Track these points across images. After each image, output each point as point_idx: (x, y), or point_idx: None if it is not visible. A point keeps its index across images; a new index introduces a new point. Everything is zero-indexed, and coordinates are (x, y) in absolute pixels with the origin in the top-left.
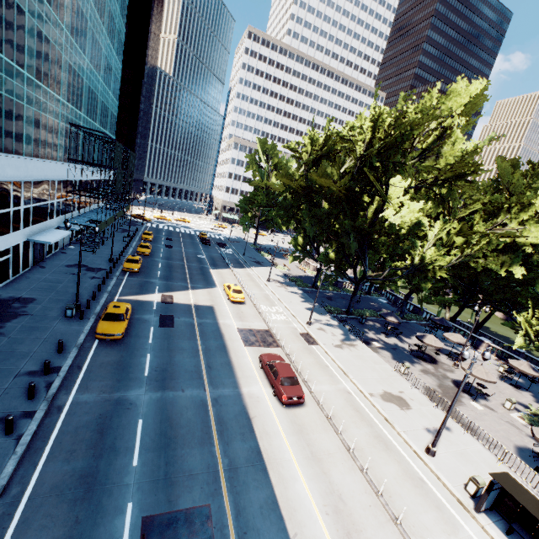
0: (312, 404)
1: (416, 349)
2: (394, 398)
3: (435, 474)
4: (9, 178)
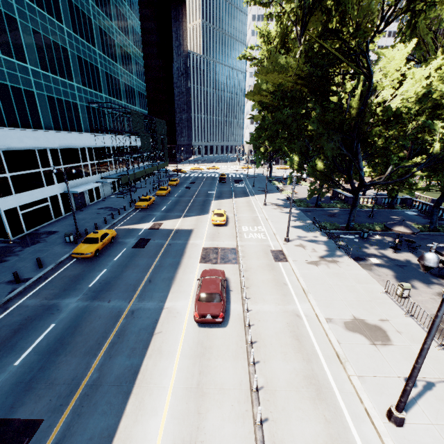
0: (237, 325)
1: (442, 266)
2: (366, 328)
3: None
4: (29, 146)
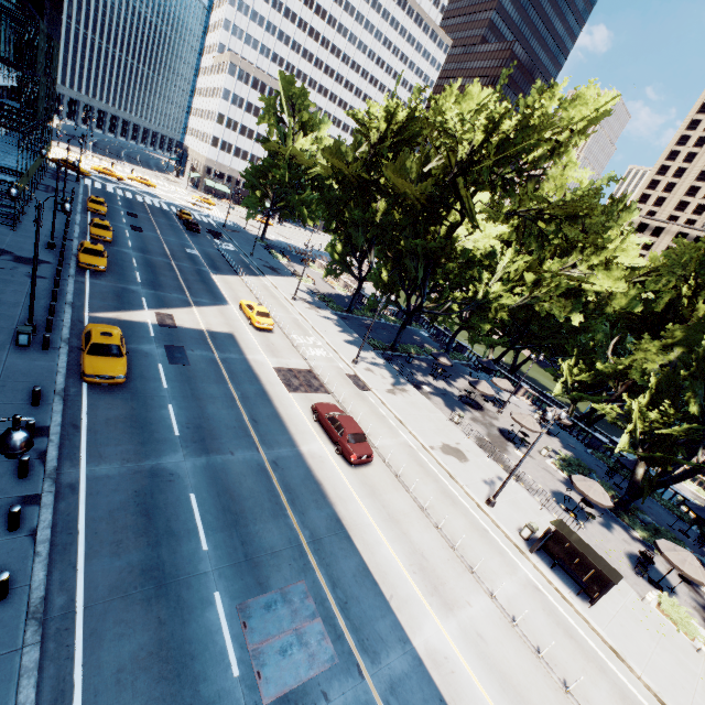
0: (378, 462)
1: (464, 394)
2: (453, 451)
3: (496, 523)
4: None
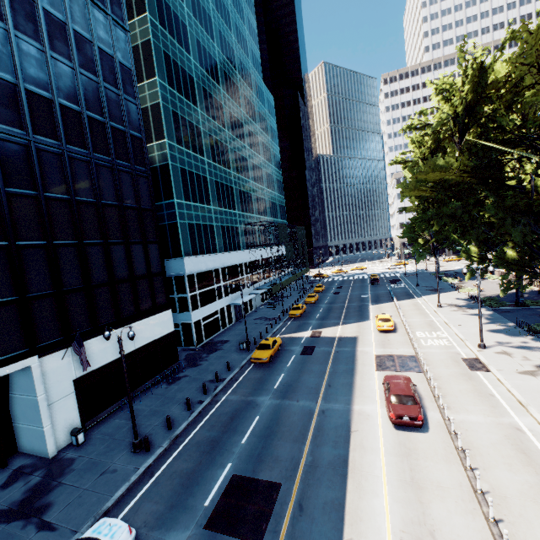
0: (439, 432)
1: None
2: None
3: None
4: (210, 268)
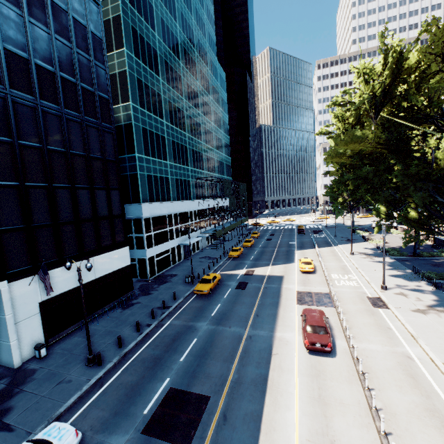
0: (345, 357)
1: None
2: None
3: None
4: (164, 213)
